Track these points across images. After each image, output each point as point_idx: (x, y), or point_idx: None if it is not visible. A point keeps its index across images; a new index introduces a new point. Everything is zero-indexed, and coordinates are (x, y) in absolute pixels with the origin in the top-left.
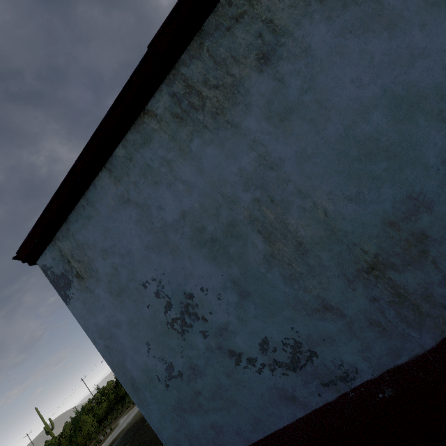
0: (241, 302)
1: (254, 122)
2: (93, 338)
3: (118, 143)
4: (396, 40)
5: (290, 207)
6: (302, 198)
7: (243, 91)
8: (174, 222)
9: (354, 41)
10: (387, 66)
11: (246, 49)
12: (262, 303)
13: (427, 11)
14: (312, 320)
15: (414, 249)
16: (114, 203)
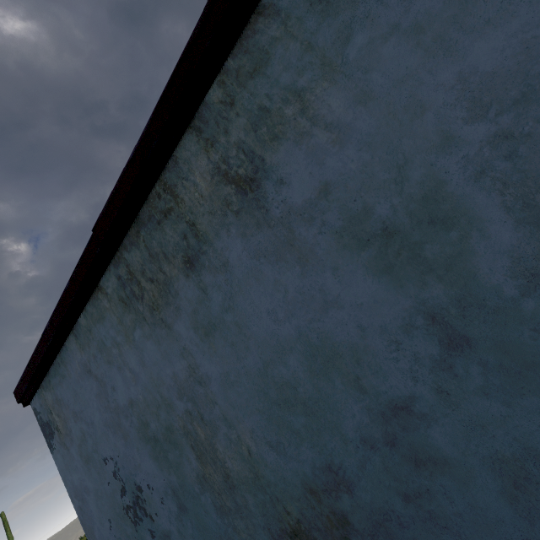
0: (180, 515)
1: (183, 328)
2: (71, 494)
3: (80, 313)
4: (308, 278)
5: (217, 432)
6: (228, 427)
7: (173, 292)
8: (125, 407)
9: (268, 267)
10: (301, 306)
11: (174, 248)
12: (198, 525)
13: (339, 253)
14: None
15: (336, 531)
16: (80, 370)
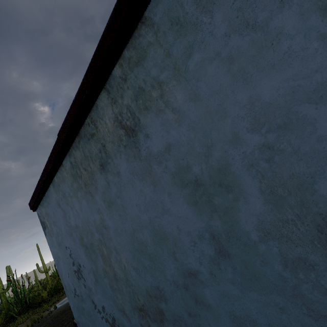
0: (96, 283)
1: (99, 199)
2: (53, 257)
3: (54, 175)
4: (156, 194)
5: (112, 253)
6: (116, 253)
7: (95, 179)
8: (74, 227)
9: (138, 182)
10: (152, 207)
11: (95, 156)
12: (102, 290)
13: (172, 186)
14: (119, 313)
15: (158, 316)
16: (55, 203)
